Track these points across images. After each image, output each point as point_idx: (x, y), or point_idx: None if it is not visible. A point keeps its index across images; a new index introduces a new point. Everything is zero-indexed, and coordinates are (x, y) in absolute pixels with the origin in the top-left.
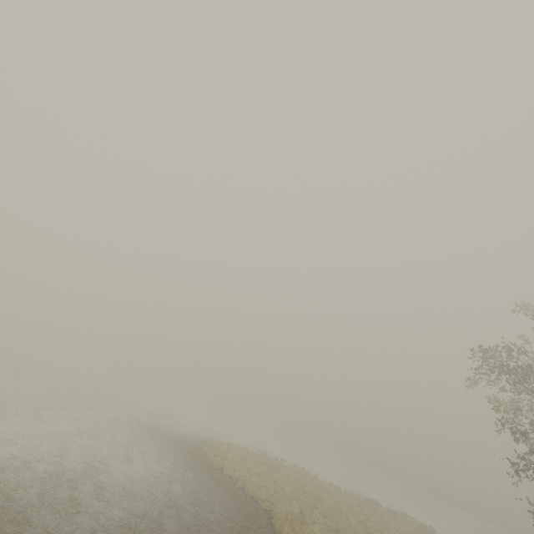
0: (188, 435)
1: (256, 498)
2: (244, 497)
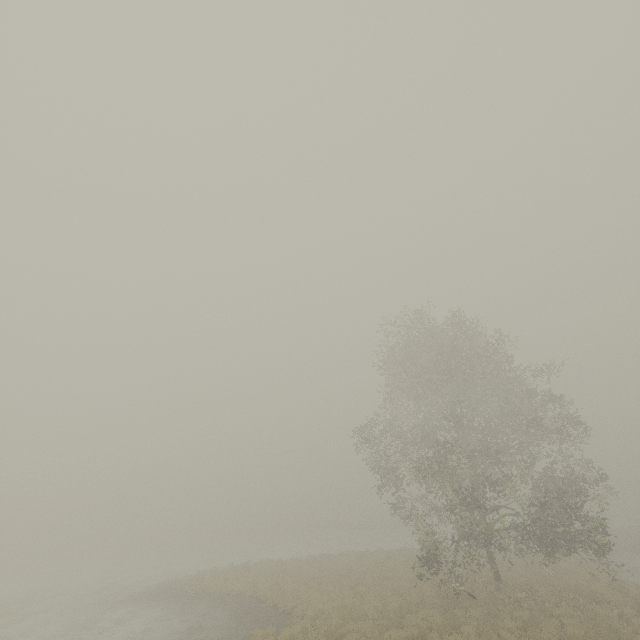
0: (154, 587)
1: (241, 593)
2: (232, 597)
